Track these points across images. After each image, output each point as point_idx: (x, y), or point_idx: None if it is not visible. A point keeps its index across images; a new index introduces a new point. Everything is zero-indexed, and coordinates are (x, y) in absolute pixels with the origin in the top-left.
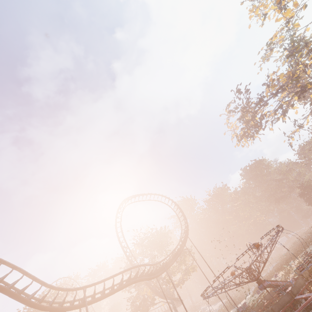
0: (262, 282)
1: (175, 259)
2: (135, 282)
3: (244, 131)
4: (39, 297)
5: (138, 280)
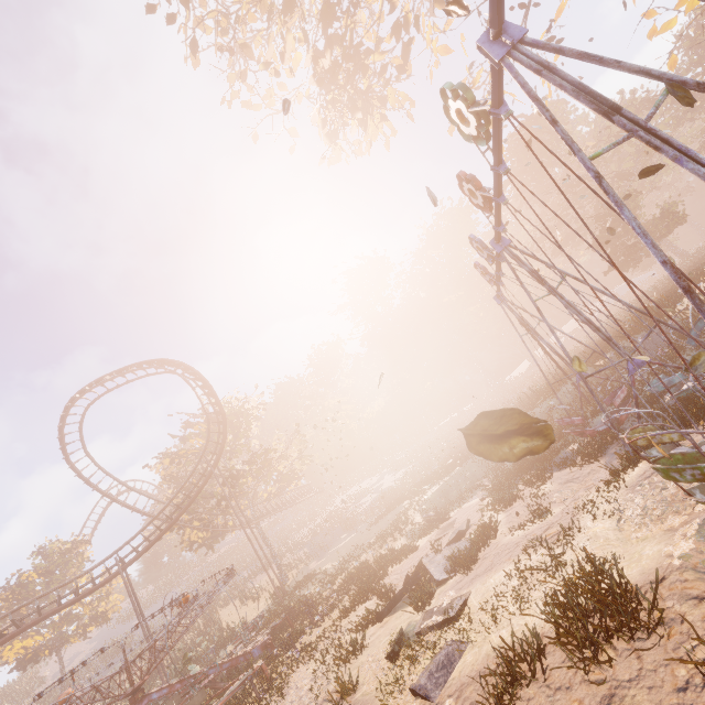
0: None
1: (170, 524)
2: (15, 636)
3: (328, 100)
4: (87, 519)
5: (25, 629)
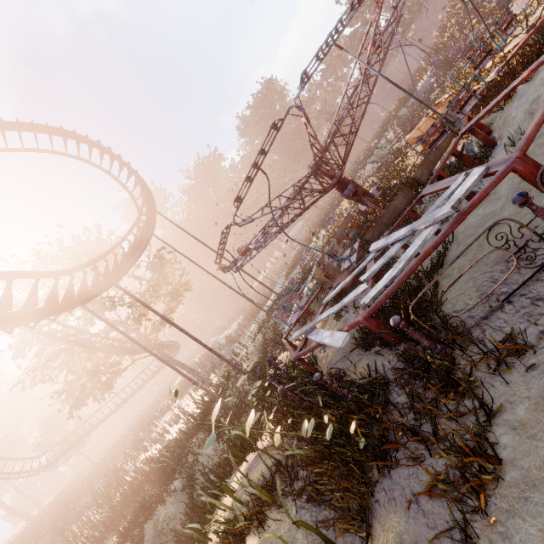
0: (352, 180)
1: (133, 259)
2: None
3: None
4: None
5: None
